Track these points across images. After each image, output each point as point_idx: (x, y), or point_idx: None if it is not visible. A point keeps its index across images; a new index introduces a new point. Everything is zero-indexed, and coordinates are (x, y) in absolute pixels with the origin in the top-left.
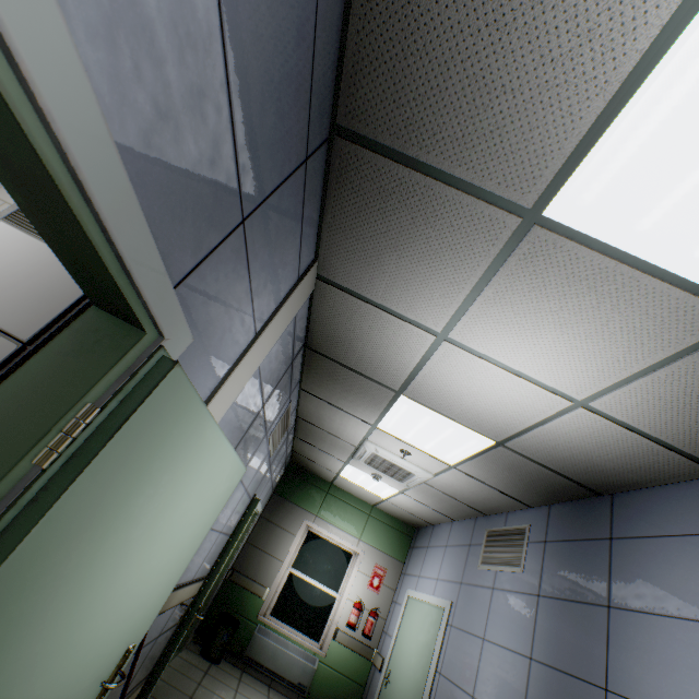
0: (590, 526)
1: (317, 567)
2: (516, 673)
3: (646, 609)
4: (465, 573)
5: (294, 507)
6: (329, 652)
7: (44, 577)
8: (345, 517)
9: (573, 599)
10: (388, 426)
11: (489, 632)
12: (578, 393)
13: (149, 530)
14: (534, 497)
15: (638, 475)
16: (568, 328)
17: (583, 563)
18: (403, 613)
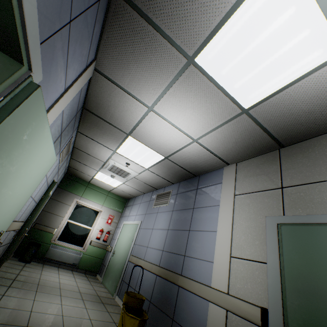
0: (191, 186)
1: (81, 218)
2: (163, 235)
3: (203, 206)
4: (147, 210)
5: (69, 193)
6: (87, 250)
7: None
8: (96, 196)
9: (184, 209)
10: (121, 151)
11: (155, 226)
12: (195, 136)
13: (17, 172)
14: (175, 179)
15: (208, 167)
16: (196, 109)
17: (188, 198)
18: (121, 230)
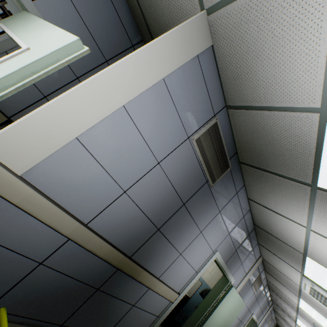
0: None
1: None
2: None
3: None
4: None
5: None
6: None
7: None
8: None
9: None
10: None
11: None
12: None
13: None
14: None
15: None
16: None
17: None
18: None
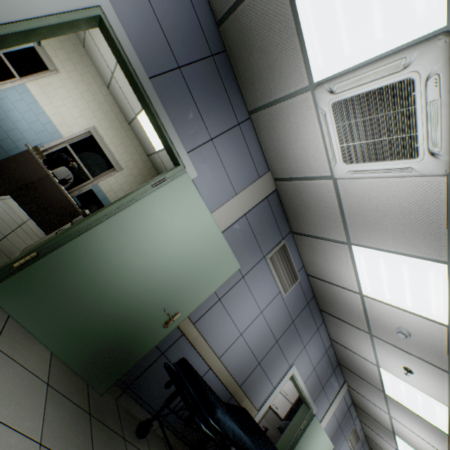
0: None
1: None
2: None
3: None
4: None
5: None
6: None
7: (301, 446)
8: None
9: None
10: None
11: None
12: None
13: (312, 449)
14: None
15: None
16: (416, 424)
17: None
18: None
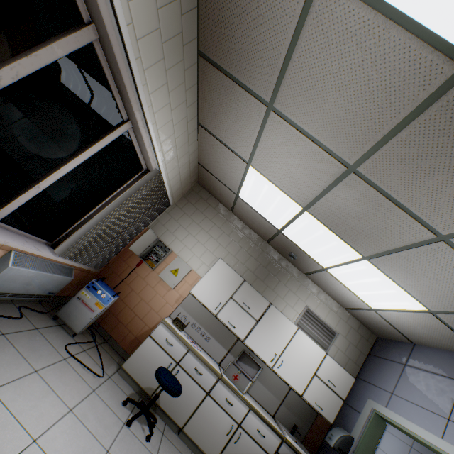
0: None
1: None
2: None
3: None
4: None
5: None
6: None
7: None
8: None
9: None
10: None
11: (381, 446)
12: None
13: None
14: None
15: None
16: None
17: None
18: None
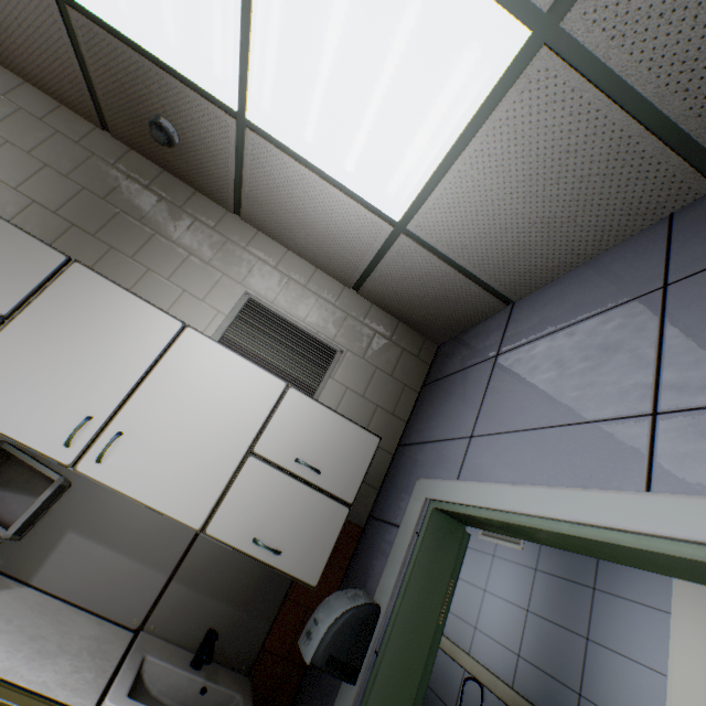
0: None
1: None
2: (514, 618)
3: (622, 595)
4: None
5: None
6: None
7: None
8: None
9: (566, 578)
10: None
11: (490, 587)
12: None
13: None
14: None
15: None
16: None
17: (576, 555)
18: None
